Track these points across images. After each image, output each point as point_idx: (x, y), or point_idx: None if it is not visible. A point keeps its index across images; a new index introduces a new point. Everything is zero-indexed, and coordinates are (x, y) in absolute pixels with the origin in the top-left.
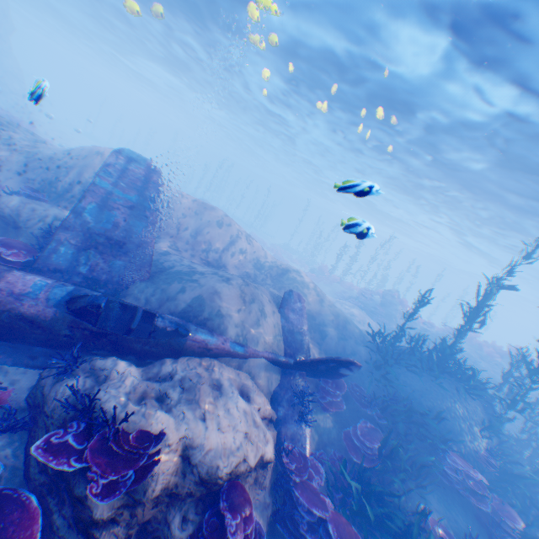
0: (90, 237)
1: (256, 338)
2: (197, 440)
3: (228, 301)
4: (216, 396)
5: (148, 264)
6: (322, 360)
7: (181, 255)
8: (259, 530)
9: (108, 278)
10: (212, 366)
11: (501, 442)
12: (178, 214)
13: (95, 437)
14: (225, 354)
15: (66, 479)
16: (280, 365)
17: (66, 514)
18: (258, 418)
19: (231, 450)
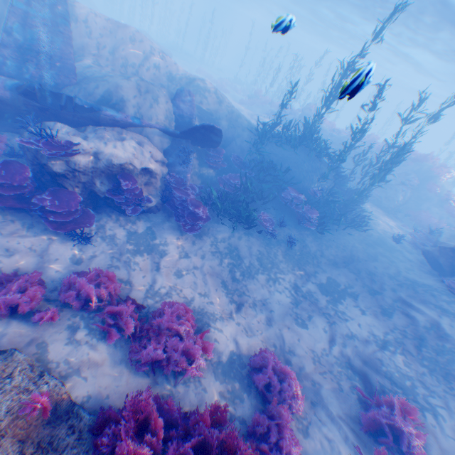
0: (23, 52)
1: (151, 117)
2: (101, 150)
3: (129, 92)
4: (117, 139)
5: (72, 72)
6: (195, 128)
7: (103, 70)
8: (150, 200)
9: (46, 83)
10: (121, 132)
11: (341, 192)
12: (96, 34)
13: (43, 140)
14: (129, 126)
15: (41, 163)
16: (170, 136)
17: (48, 179)
18: (147, 154)
19: (122, 157)
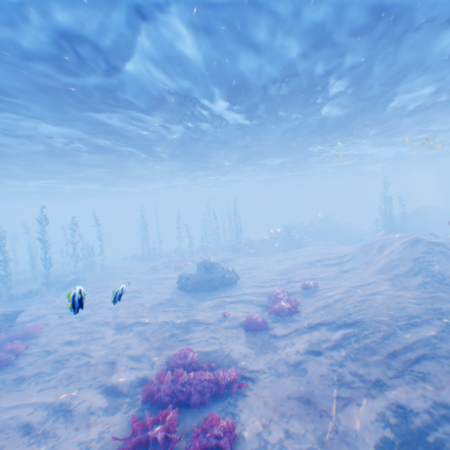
0: None
1: None
2: None
3: None
4: None
5: None
6: None
7: None
8: None
9: None
10: None
11: None
12: None
13: None
14: None
15: None
16: None
17: None
18: None
19: None
